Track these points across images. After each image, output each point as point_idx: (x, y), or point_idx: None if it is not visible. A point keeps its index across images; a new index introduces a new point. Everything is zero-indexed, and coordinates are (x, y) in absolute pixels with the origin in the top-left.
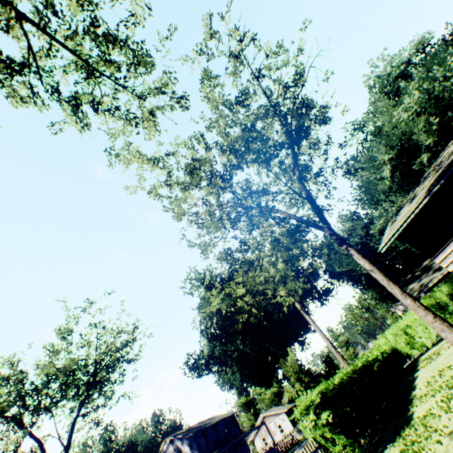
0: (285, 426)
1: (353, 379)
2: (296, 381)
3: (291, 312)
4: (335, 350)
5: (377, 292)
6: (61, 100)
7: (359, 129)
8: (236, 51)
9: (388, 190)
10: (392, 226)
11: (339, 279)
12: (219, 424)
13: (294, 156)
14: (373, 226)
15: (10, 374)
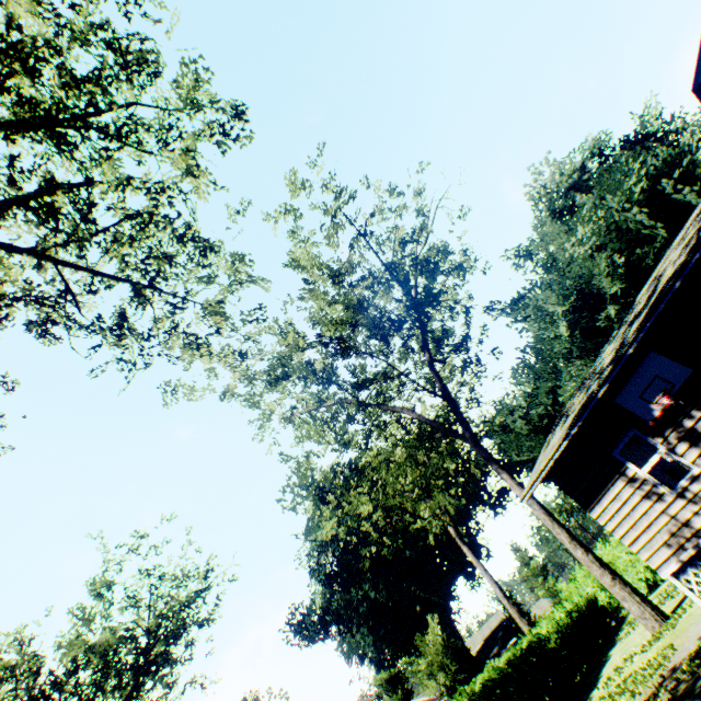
0: None
1: (508, 674)
2: (440, 670)
3: None
4: (509, 602)
5: None
6: (103, 333)
7: (525, 257)
8: (332, 209)
9: (567, 353)
10: (541, 457)
11: (519, 474)
12: None
13: (421, 330)
14: (563, 389)
15: (18, 662)
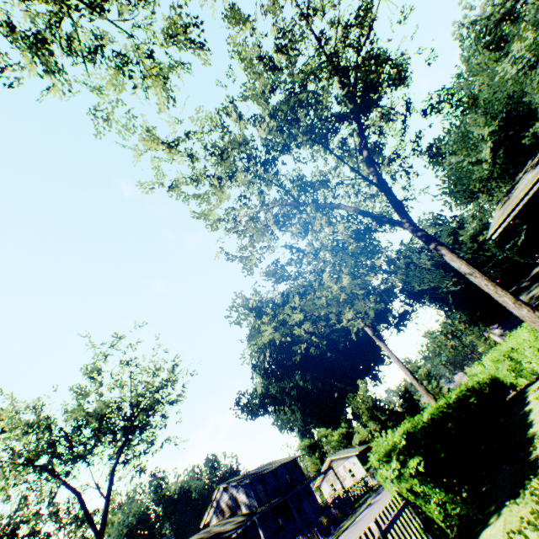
0: (356, 470)
1: (447, 414)
2: (370, 420)
3: (361, 341)
4: (417, 383)
5: (467, 314)
6: (14, 36)
7: (446, 100)
8: None
9: (487, 176)
10: (506, 205)
11: (419, 300)
12: (278, 469)
13: (360, 129)
14: (463, 231)
15: (35, 420)
